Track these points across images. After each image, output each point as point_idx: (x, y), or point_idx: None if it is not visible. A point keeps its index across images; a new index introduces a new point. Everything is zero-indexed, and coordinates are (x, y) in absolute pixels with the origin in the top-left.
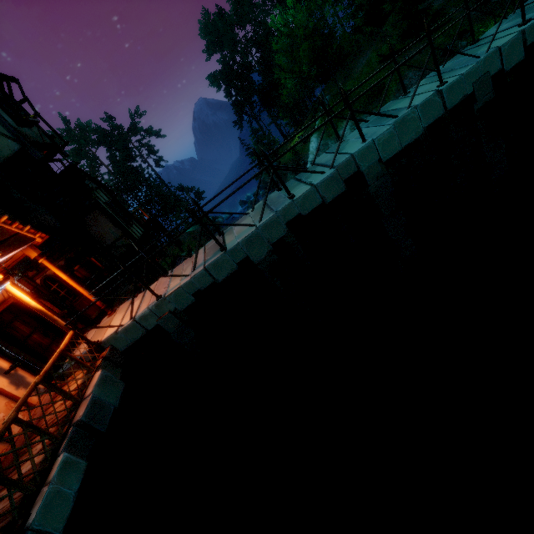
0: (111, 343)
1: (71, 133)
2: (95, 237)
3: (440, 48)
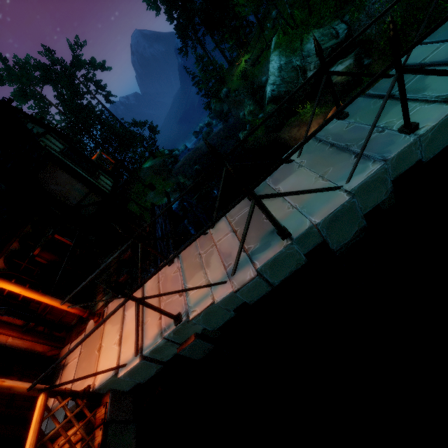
0: (110, 387)
1: (10, 71)
2: (56, 197)
3: None
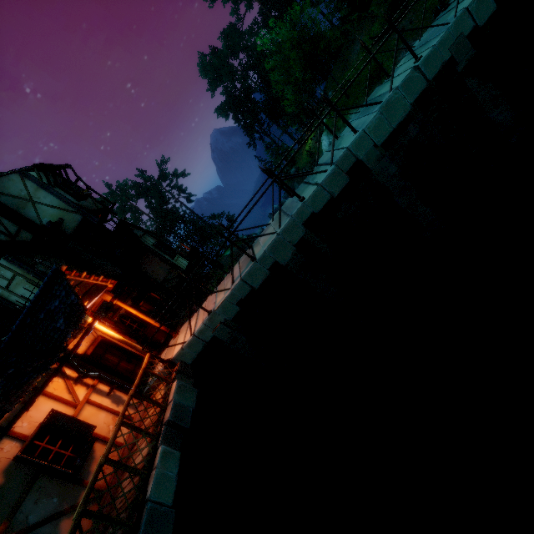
0: (180, 358)
1: (114, 194)
2: (150, 276)
3: (406, 30)
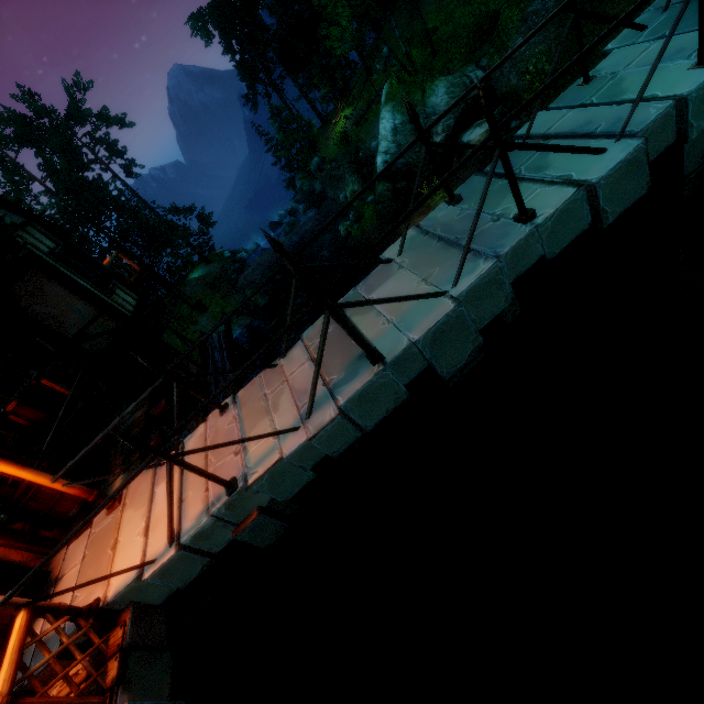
0: (131, 599)
1: None
2: (42, 323)
3: None
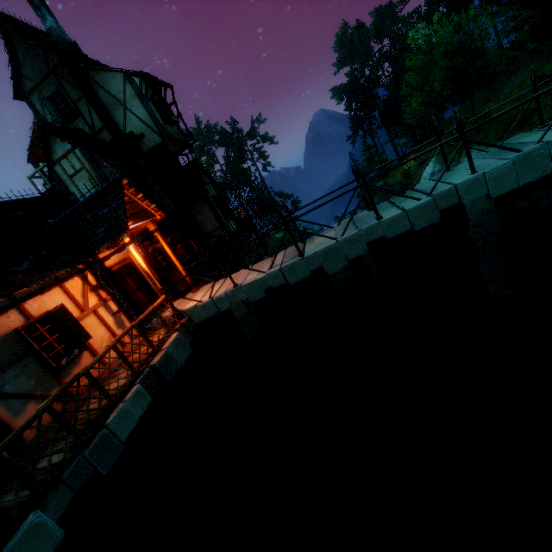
0: (190, 314)
1: (200, 132)
2: (198, 224)
3: None
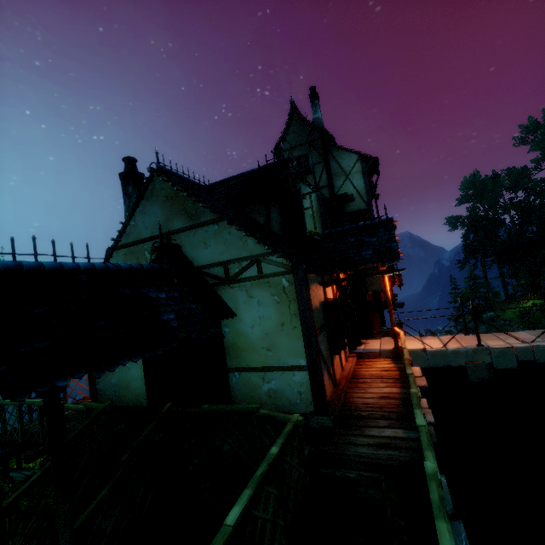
0: (411, 355)
1: None
2: (365, 282)
3: None
